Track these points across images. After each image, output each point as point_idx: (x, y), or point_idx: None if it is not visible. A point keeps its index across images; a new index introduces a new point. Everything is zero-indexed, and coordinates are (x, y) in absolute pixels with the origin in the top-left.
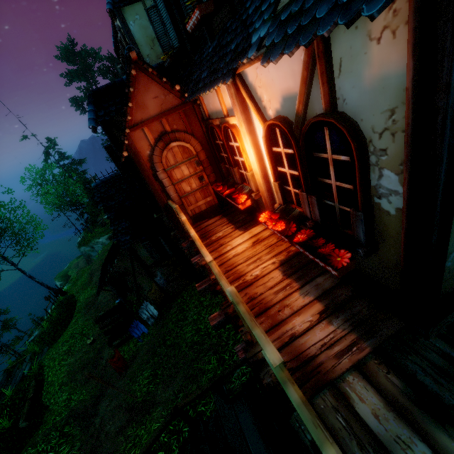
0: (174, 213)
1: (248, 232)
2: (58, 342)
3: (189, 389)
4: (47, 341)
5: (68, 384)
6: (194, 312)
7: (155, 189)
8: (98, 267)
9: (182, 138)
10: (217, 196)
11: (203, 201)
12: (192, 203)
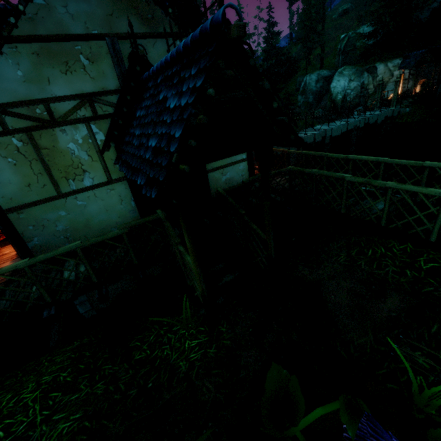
0: None
1: None
2: None
3: None
4: None
5: None
6: None
7: None
8: None
9: None
10: None
11: None
12: None
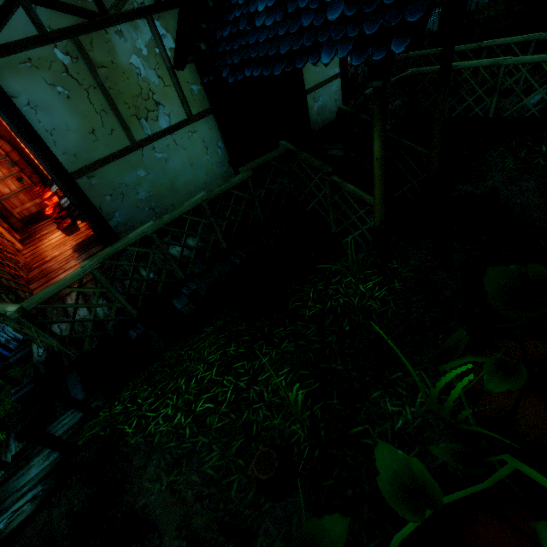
0: None
1: None
2: None
3: None
4: None
5: None
6: None
7: None
8: None
9: None
10: None
11: (31, 203)
12: (17, 206)
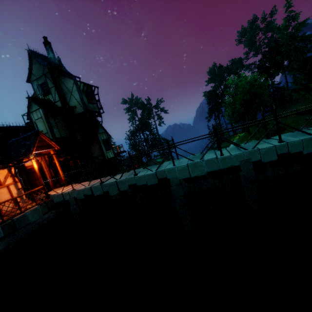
0: None
1: None
2: None
3: None
4: None
5: None
6: None
7: None
8: None
9: None
10: None
11: None
12: None
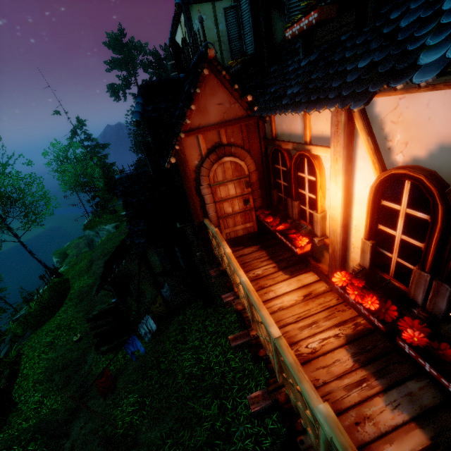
0: (207, 233)
1: (296, 278)
2: (43, 329)
3: (179, 436)
4: (31, 324)
5: (43, 383)
6: (195, 336)
7: (194, 204)
8: (100, 256)
9: (238, 154)
10: (258, 223)
11: (241, 225)
12: (229, 226)
